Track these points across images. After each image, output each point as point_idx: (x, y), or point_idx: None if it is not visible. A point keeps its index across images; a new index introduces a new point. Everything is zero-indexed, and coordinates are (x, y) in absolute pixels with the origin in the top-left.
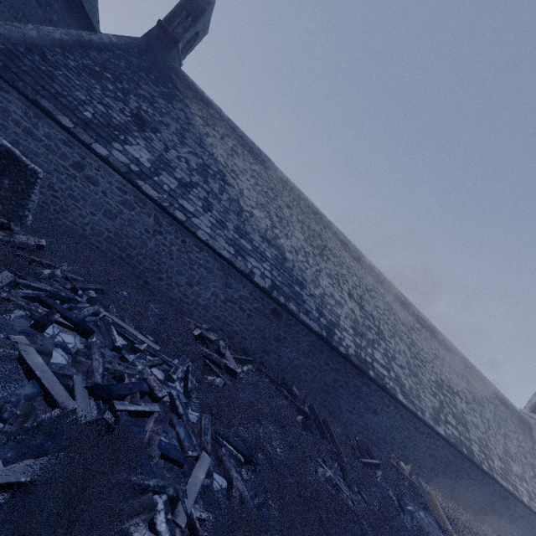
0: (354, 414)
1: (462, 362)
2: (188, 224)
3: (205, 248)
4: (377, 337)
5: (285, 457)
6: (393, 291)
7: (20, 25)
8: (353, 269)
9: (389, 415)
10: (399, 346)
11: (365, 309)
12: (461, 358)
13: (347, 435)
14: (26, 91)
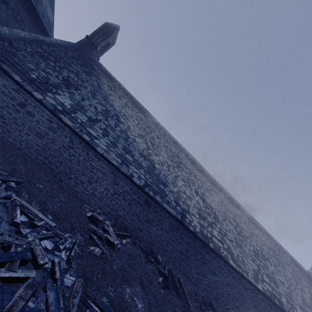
0: (201, 275)
1: (269, 237)
2: (91, 143)
3: (102, 158)
4: (214, 220)
5: None
6: (223, 191)
7: None
8: (198, 176)
9: (225, 276)
10: (229, 226)
11: (206, 202)
12: (268, 235)
13: (196, 291)
14: None
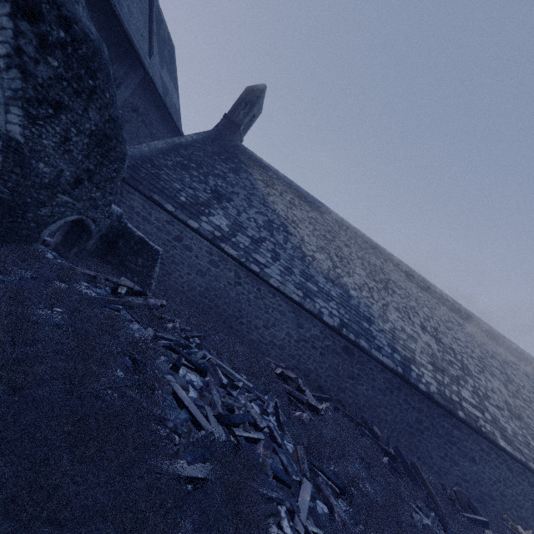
0: (447, 462)
1: None
2: (262, 275)
3: (277, 293)
4: (461, 373)
5: (377, 494)
6: (473, 321)
7: (138, 146)
8: (422, 300)
9: (492, 465)
10: (492, 383)
11: (442, 342)
12: None
13: (442, 483)
14: (144, 191)
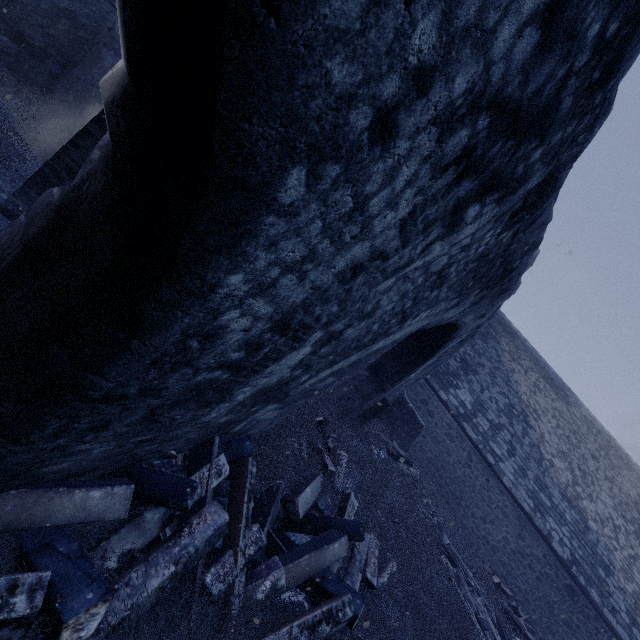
0: None
1: None
2: (496, 468)
3: (505, 492)
4: None
5: None
6: None
7: None
8: None
9: None
10: None
11: None
12: None
13: None
14: None
